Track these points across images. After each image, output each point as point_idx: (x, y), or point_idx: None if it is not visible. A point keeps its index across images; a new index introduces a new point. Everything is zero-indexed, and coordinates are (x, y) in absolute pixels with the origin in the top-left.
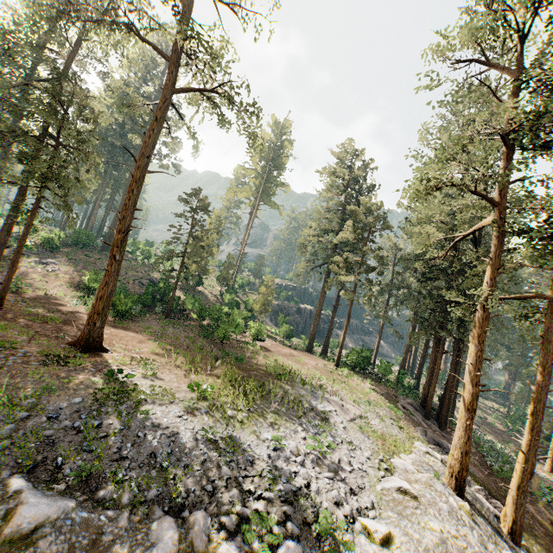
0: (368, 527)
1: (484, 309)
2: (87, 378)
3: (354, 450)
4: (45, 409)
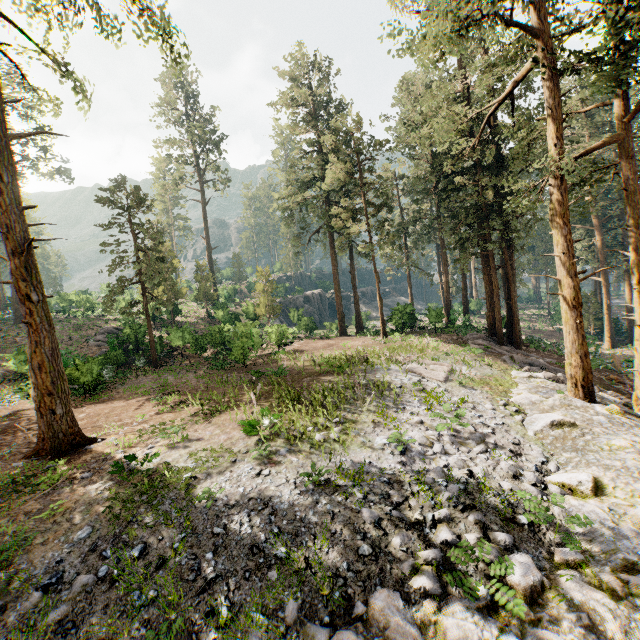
0: (567, 484)
1: (560, 180)
2: (83, 492)
3: (475, 408)
4: (29, 578)
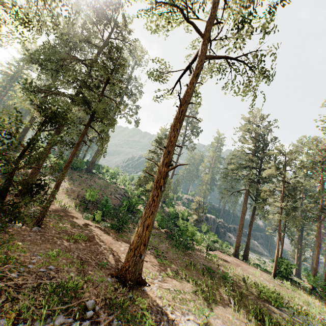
0: None
1: None
2: None
3: None
4: None
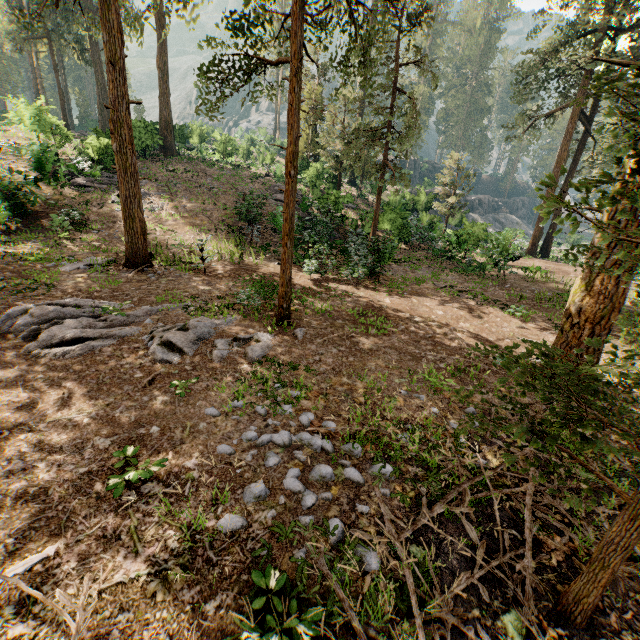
0: None
1: None
2: None
3: None
4: None
